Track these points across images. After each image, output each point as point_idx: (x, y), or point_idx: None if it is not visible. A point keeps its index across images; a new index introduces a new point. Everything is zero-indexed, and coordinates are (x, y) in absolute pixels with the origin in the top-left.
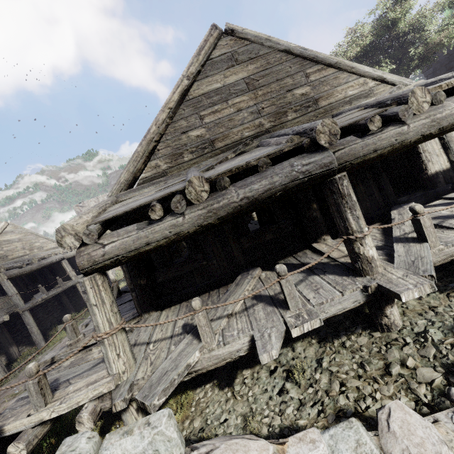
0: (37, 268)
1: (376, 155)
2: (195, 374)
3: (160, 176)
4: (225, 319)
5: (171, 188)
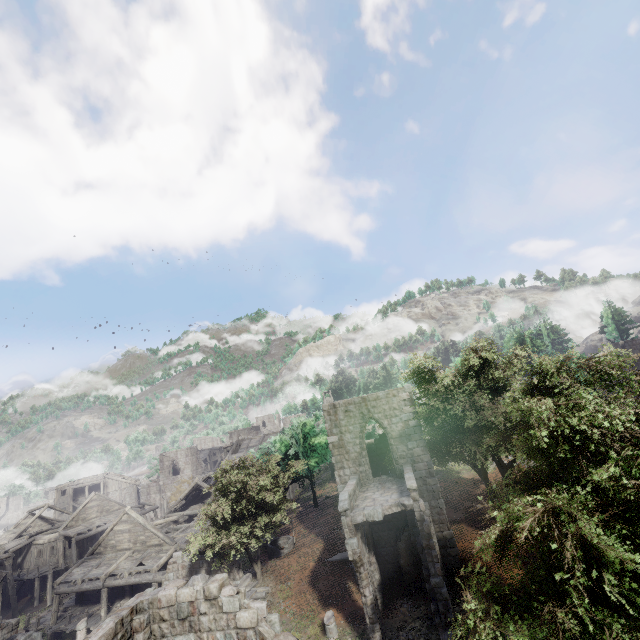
0: (94, 534)
1: (115, 586)
2: (62, 631)
3: (100, 553)
4: (77, 618)
5: (82, 574)
